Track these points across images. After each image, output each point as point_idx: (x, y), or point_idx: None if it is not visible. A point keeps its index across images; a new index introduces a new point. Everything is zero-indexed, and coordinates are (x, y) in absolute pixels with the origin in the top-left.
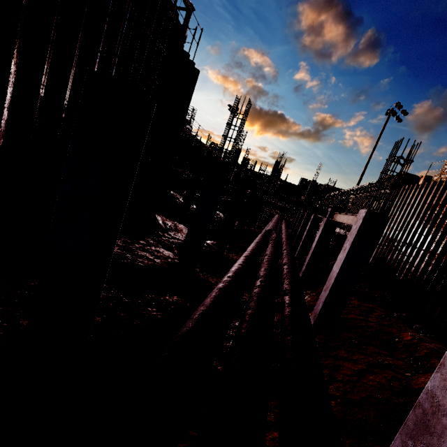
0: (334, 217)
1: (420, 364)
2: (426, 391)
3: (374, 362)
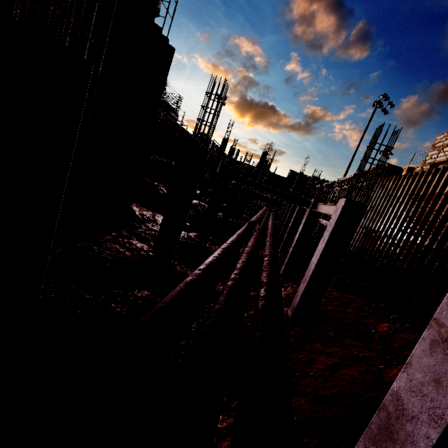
0: (317, 208)
1: (394, 356)
2: (391, 392)
3: (348, 355)
